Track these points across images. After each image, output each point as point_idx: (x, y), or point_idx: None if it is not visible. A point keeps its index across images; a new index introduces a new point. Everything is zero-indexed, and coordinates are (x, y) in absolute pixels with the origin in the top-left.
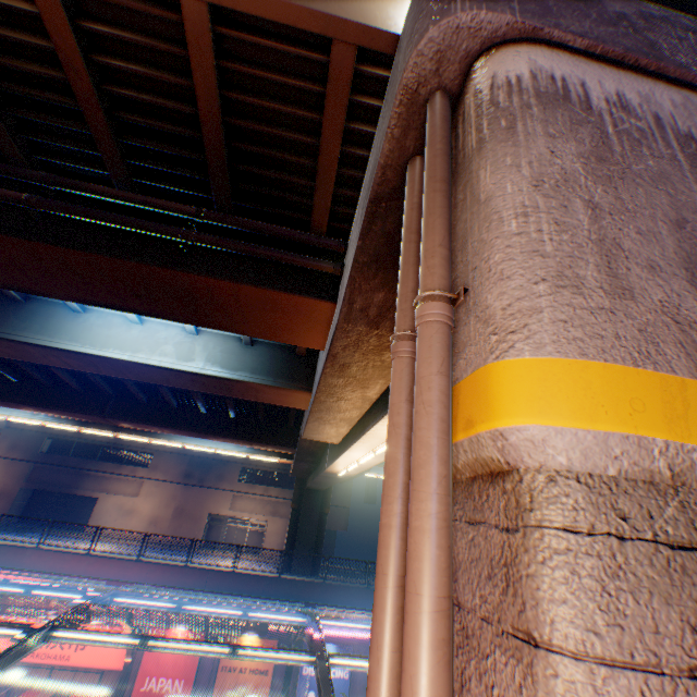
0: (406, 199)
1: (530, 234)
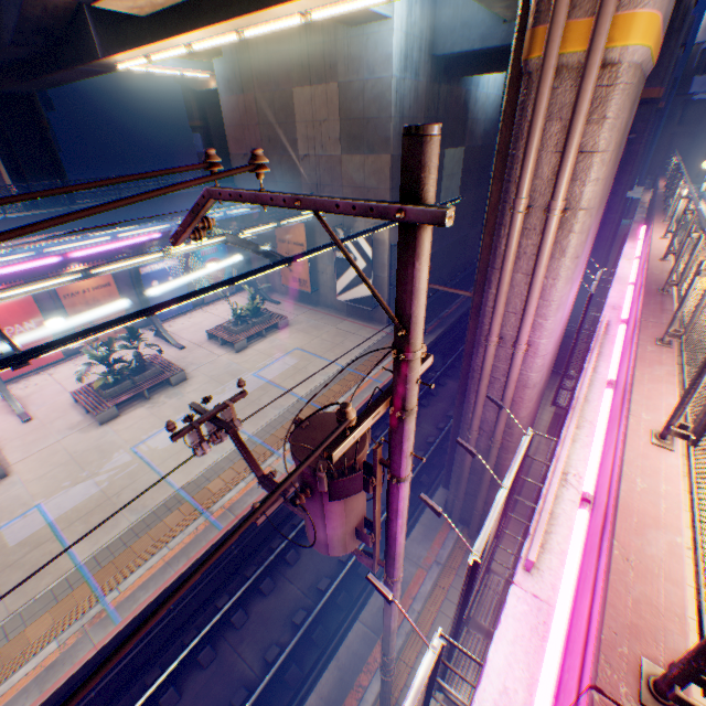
0: None
1: None
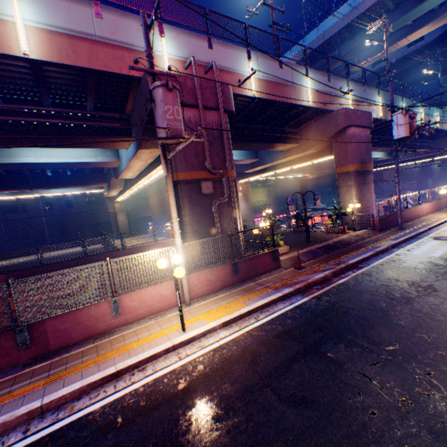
0: None
1: None
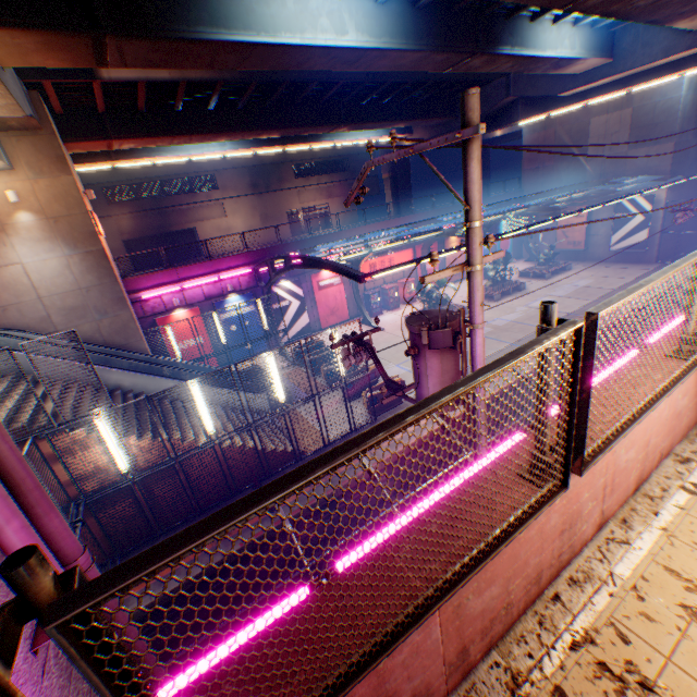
0: None
1: None
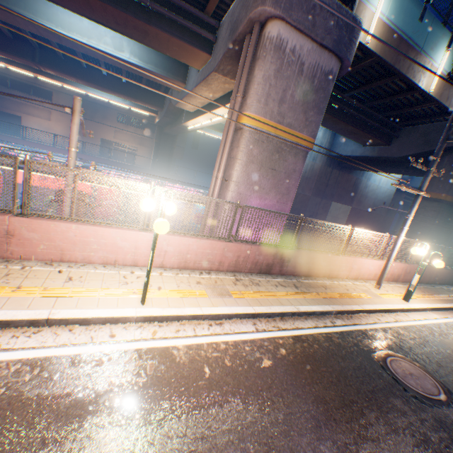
0: (243, 53)
1: (257, 90)
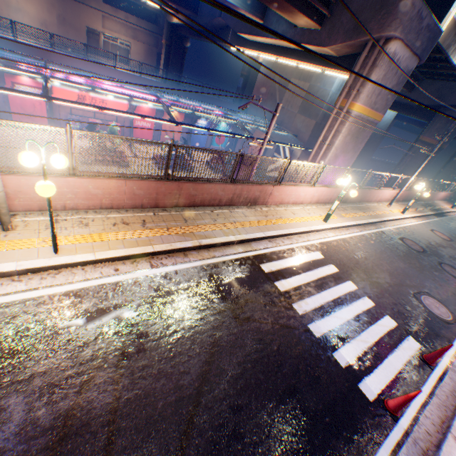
0: (363, 54)
1: (369, 89)
